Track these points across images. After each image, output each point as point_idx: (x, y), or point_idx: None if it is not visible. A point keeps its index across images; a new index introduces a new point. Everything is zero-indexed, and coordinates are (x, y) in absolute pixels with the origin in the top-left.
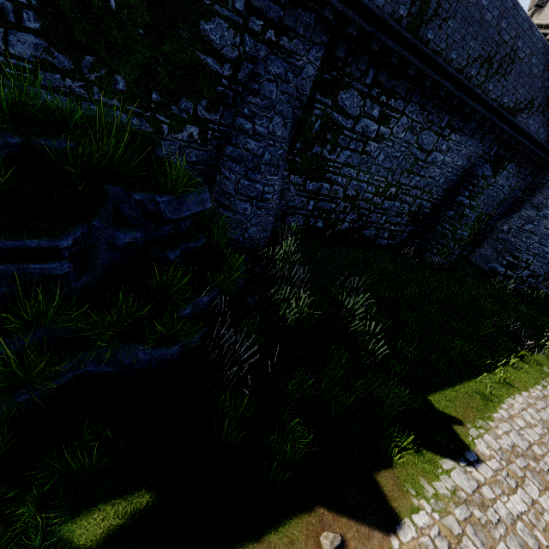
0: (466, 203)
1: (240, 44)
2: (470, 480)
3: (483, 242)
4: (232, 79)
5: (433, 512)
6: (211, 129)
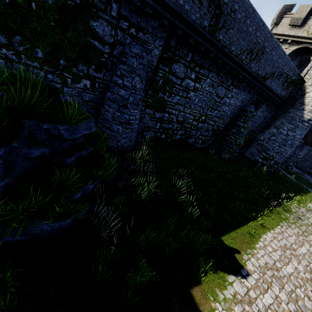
0: (241, 125)
1: (115, 35)
2: (243, 287)
3: (251, 145)
4: (110, 54)
5: (223, 310)
6: (98, 82)
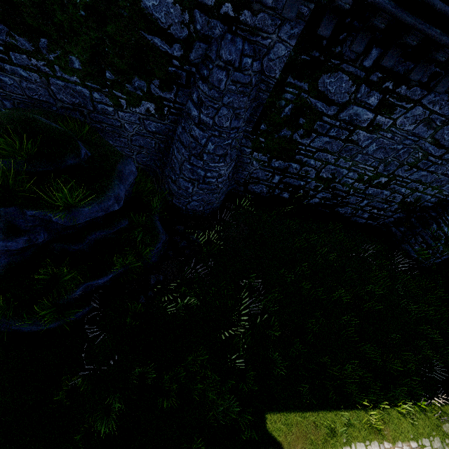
0: None
1: (190, 21)
2: None
3: None
4: (184, 59)
5: None
6: (167, 106)
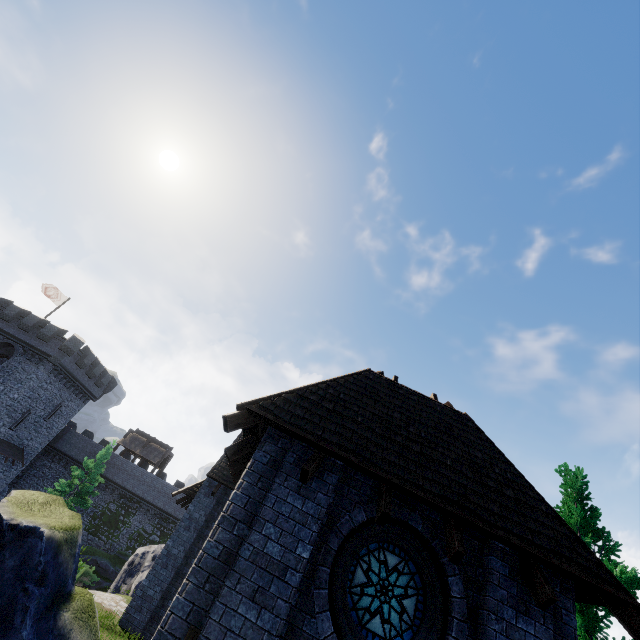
0: None
1: None
2: None
3: None
4: None
5: None
6: None
